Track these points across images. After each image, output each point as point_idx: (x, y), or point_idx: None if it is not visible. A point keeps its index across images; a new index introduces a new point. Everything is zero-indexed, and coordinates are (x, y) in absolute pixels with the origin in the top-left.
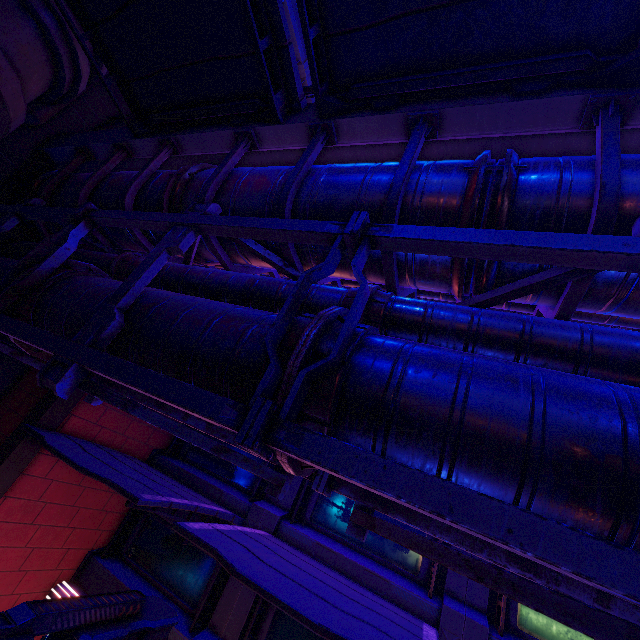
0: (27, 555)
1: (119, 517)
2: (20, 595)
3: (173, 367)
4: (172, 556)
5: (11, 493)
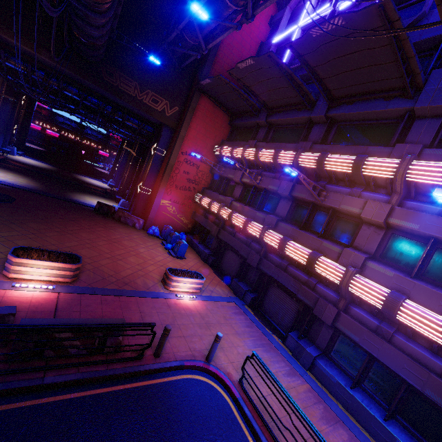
0: (206, 132)
1: (228, 132)
2: (207, 144)
3: (209, 1)
4: (245, 136)
5: (197, 109)
